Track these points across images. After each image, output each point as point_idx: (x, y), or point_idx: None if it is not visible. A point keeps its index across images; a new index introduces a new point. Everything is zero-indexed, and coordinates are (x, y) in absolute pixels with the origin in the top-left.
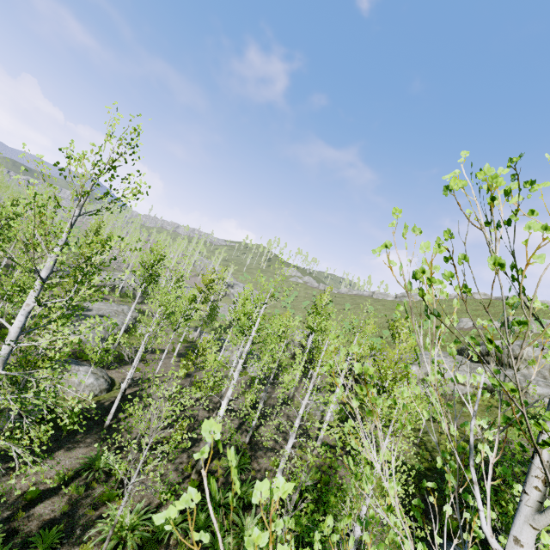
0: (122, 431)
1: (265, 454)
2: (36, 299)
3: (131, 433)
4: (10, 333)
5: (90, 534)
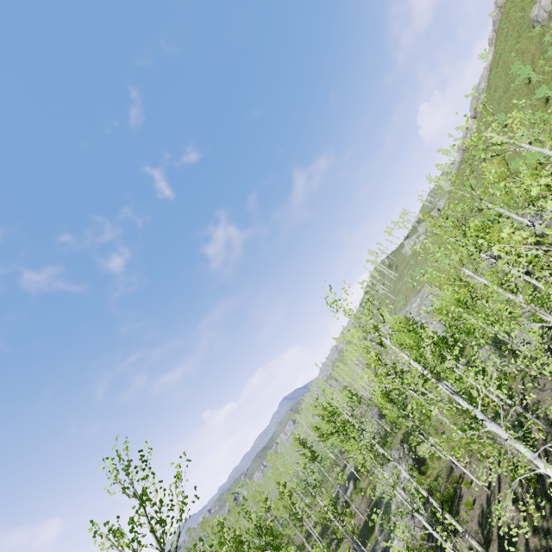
0: None
1: None
2: None
3: None
4: None
5: None
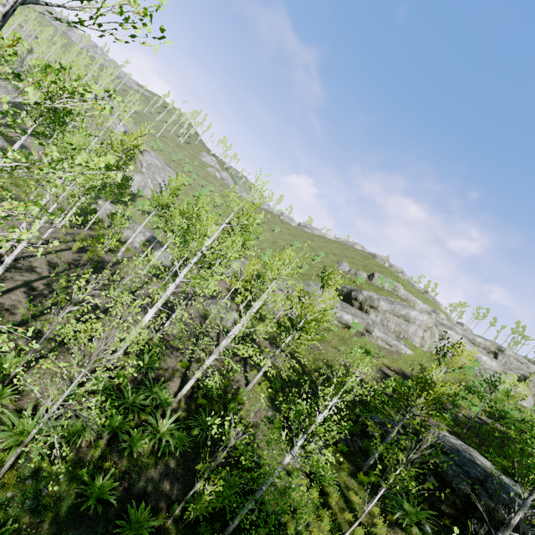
0: (1, 311)
1: (172, 353)
2: None
3: (15, 315)
4: None
5: None
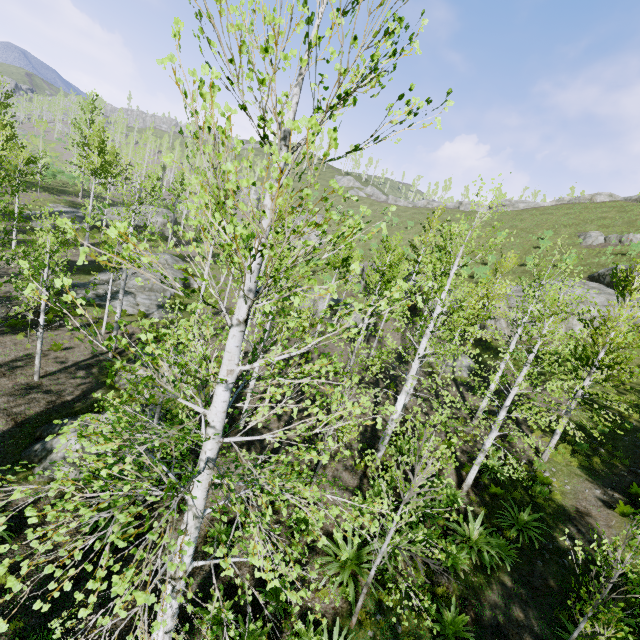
0: (261, 430)
1: None
2: (238, 357)
3: (272, 430)
4: (213, 423)
5: (324, 581)
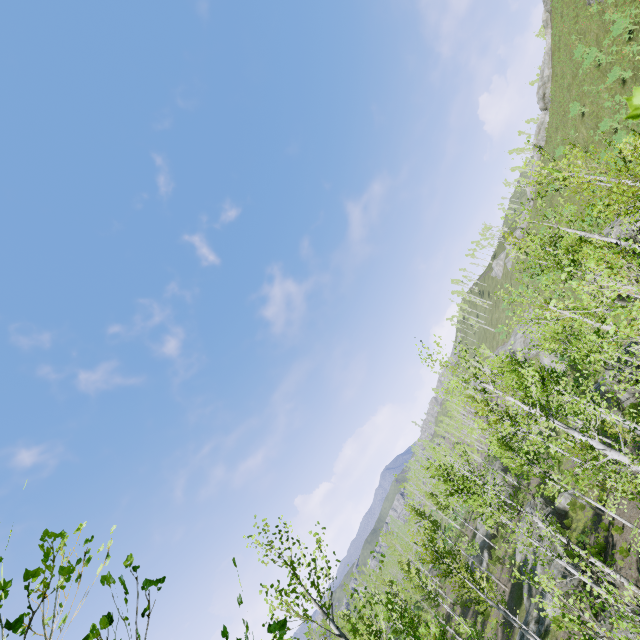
0: None
1: None
2: None
3: None
4: None
5: None
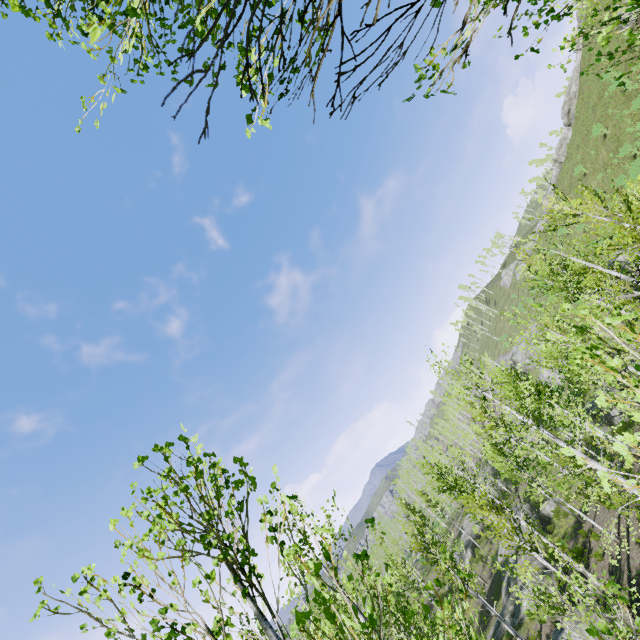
0: None
1: None
2: None
3: None
4: None
5: None
